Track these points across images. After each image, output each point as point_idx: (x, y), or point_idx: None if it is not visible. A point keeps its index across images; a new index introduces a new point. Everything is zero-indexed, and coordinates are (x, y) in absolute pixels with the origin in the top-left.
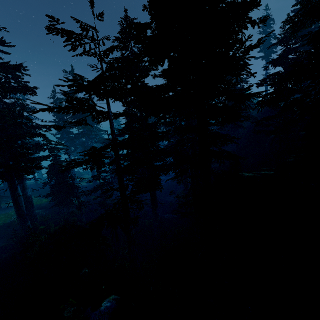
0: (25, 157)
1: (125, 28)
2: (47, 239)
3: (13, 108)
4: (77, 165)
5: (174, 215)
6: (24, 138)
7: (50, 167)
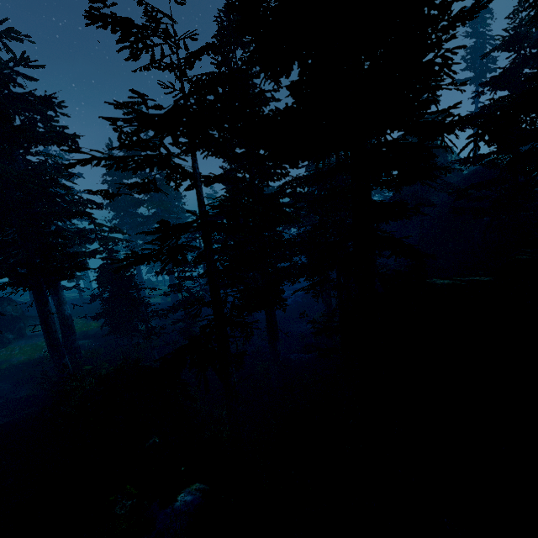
0: (61, 250)
1: (225, 28)
2: (95, 386)
3: (42, 170)
4: (141, 260)
5: (307, 355)
6: (58, 219)
7: (101, 269)
